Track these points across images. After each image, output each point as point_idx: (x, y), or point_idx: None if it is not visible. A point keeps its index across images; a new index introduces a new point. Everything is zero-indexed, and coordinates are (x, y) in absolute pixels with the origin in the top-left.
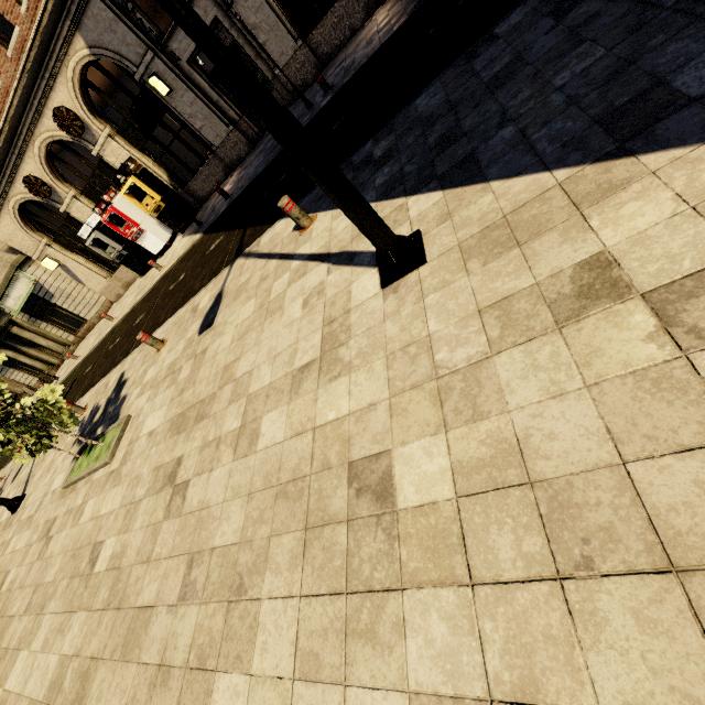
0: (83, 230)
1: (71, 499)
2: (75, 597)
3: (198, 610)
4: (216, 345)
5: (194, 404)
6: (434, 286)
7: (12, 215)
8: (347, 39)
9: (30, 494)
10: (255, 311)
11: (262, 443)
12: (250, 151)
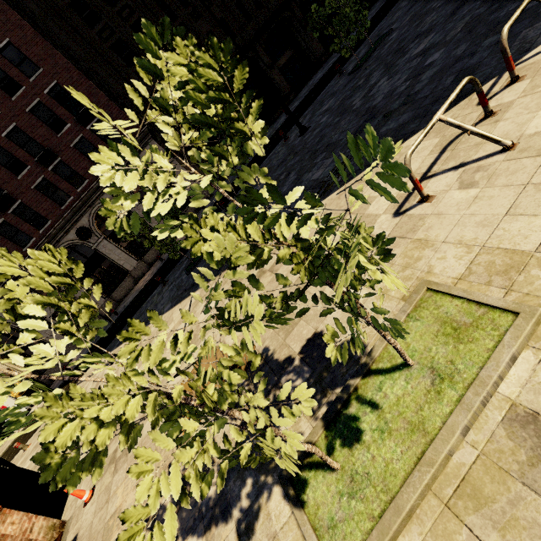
0: None
1: None
2: None
3: None
4: None
5: None
6: None
7: None
8: (128, 292)
9: None
10: None
11: None
12: None
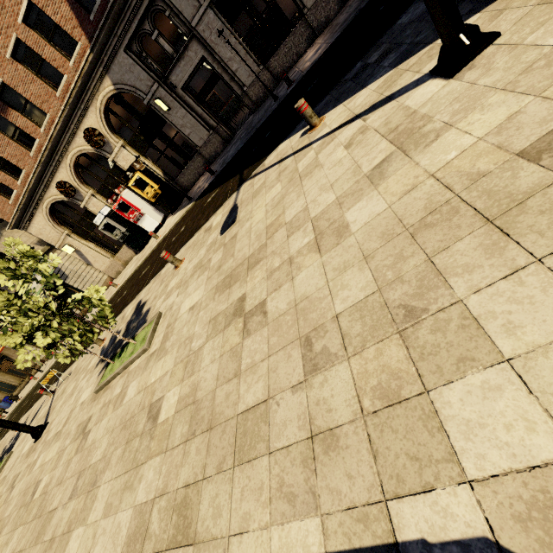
0: (97, 218)
1: (106, 395)
2: (139, 453)
3: (348, 364)
4: (247, 225)
5: (240, 263)
6: (528, 32)
7: (44, 213)
8: (295, 62)
9: (53, 419)
10: (284, 186)
11: (357, 225)
12: (224, 148)
